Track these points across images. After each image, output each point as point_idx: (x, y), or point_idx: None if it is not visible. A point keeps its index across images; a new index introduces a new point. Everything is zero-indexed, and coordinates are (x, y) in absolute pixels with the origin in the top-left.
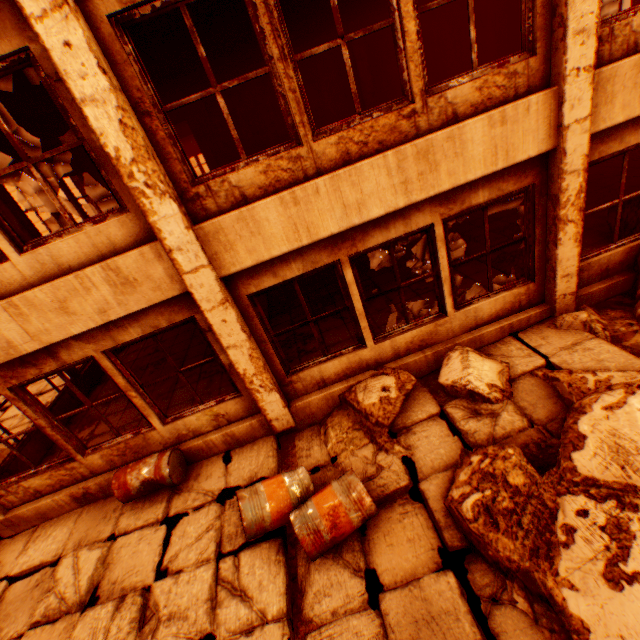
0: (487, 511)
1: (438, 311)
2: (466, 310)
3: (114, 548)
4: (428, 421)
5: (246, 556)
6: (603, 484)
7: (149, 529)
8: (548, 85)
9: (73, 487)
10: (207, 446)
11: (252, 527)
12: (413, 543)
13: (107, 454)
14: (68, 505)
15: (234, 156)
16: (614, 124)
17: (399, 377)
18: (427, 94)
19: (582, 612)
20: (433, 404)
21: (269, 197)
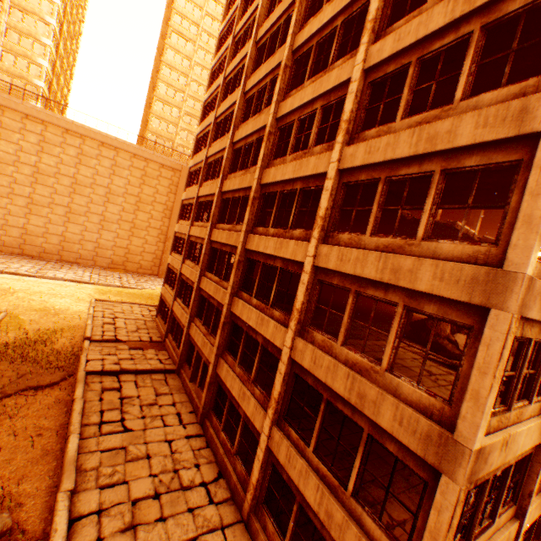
0: None
1: None
2: None
3: None
4: None
5: None
6: None
7: None
8: None
9: None
10: None
11: None
12: None
13: None
14: None
15: None
16: None
17: None
18: None
19: None
20: None
21: None
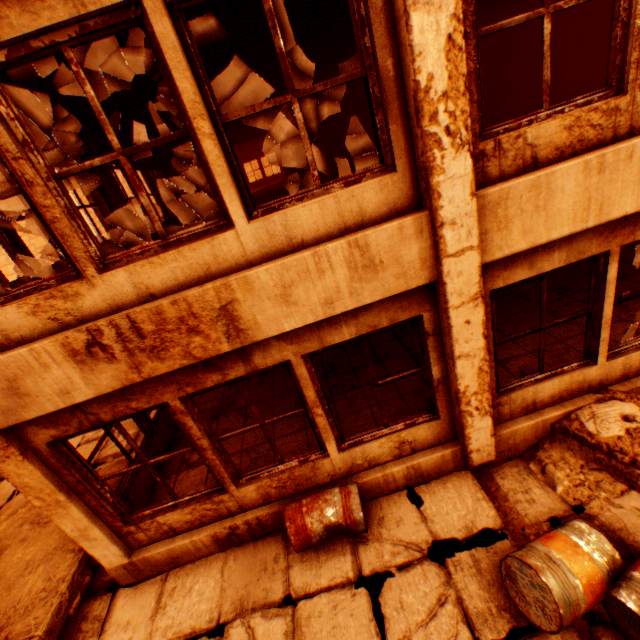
0: None
1: None
2: None
3: (298, 618)
4: None
5: None
6: None
7: (340, 593)
8: None
9: (215, 525)
10: (384, 480)
11: (566, 616)
12: None
13: (264, 485)
14: (205, 548)
15: (332, 153)
16: None
17: None
18: None
19: None
20: None
21: (564, 161)
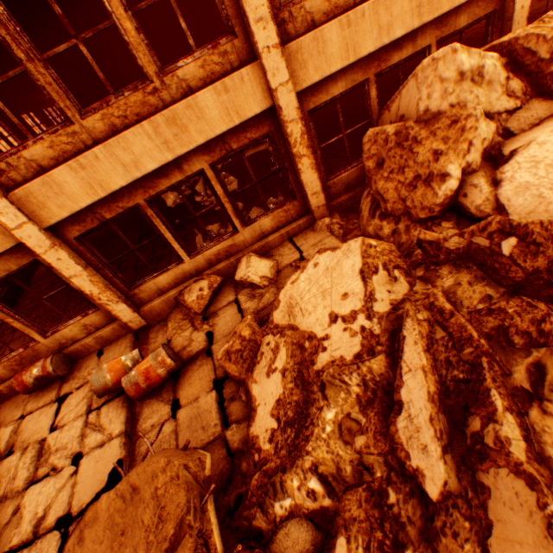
0: (228, 353)
1: (233, 229)
2: (253, 226)
3: (24, 423)
4: (228, 306)
5: (105, 408)
6: (280, 326)
7: (47, 407)
8: (256, 58)
9: None
10: (85, 348)
11: (99, 389)
12: (202, 380)
13: (8, 365)
14: None
15: (88, 106)
16: (314, 83)
17: (211, 280)
18: (163, 74)
19: (256, 392)
20: (233, 295)
21: (62, 165)
